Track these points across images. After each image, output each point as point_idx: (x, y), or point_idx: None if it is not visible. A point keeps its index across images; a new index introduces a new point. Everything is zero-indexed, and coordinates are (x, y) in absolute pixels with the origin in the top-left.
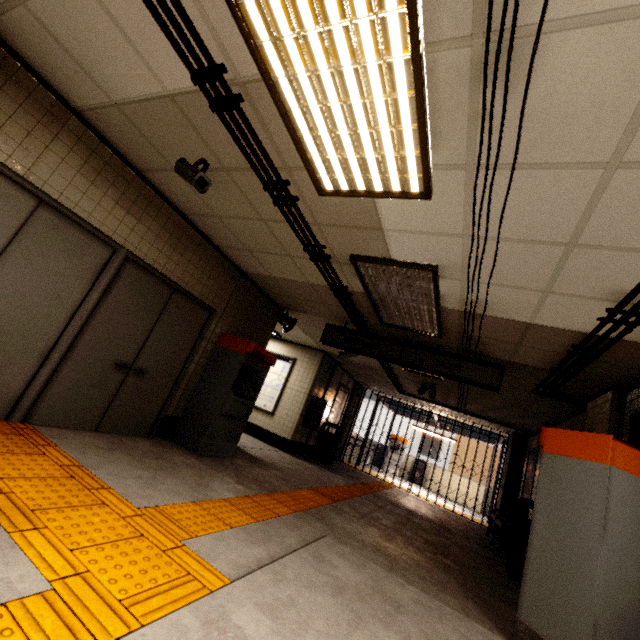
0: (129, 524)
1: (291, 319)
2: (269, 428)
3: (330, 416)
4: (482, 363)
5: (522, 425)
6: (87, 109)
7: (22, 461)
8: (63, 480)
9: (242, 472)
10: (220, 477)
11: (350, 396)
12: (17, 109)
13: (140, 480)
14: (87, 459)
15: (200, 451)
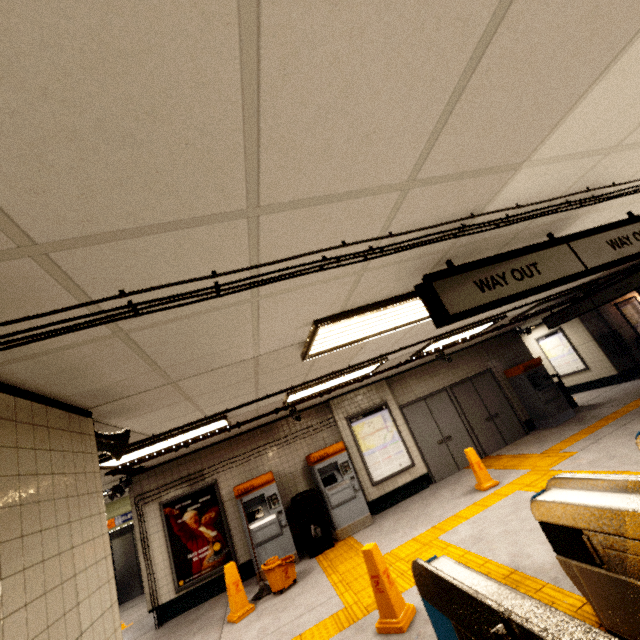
0: (540, 457)
1: (523, 331)
2: (595, 377)
3: (637, 329)
4: (638, 271)
5: None
6: (405, 369)
7: (499, 462)
8: (513, 459)
9: (583, 419)
10: (570, 428)
11: None
12: (400, 387)
13: (535, 448)
14: (514, 453)
15: (553, 424)
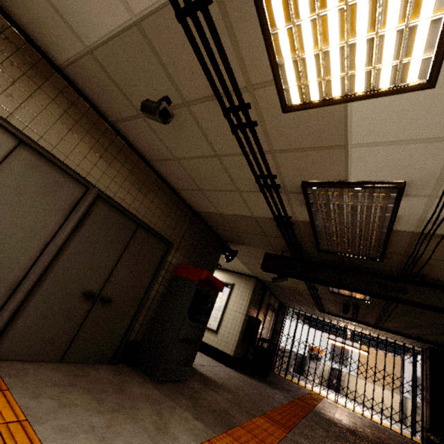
0: None
1: (233, 250)
2: (214, 344)
3: (262, 332)
4: (428, 285)
5: (441, 341)
6: (67, 64)
7: None
8: None
9: (198, 400)
10: (179, 411)
11: (276, 314)
12: (4, 60)
13: (93, 434)
14: (38, 406)
15: (158, 377)
